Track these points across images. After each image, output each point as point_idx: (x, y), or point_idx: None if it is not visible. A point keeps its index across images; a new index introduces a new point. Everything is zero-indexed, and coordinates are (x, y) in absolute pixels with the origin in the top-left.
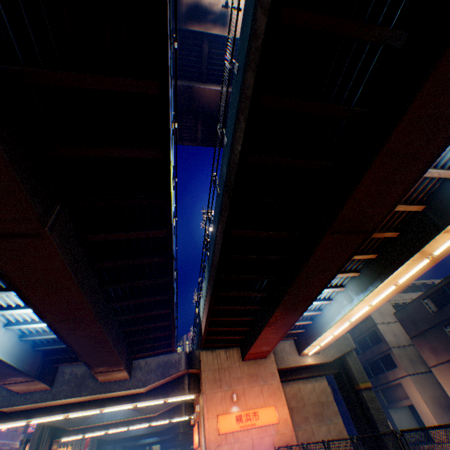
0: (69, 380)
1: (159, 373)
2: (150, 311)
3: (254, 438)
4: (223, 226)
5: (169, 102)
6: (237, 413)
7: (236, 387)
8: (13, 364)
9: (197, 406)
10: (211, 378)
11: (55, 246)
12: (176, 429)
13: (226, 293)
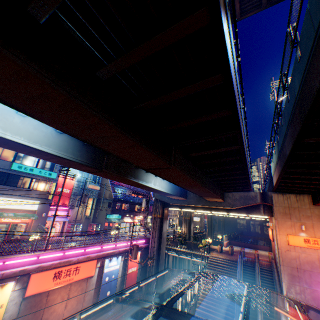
0: (192, 197)
1: (241, 202)
2: (231, 176)
3: (319, 255)
4: (293, 136)
5: (232, 82)
6: (304, 237)
7: (304, 221)
8: (170, 193)
9: (269, 223)
10: (281, 212)
11: (177, 170)
12: (255, 218)
13: (296, 170)
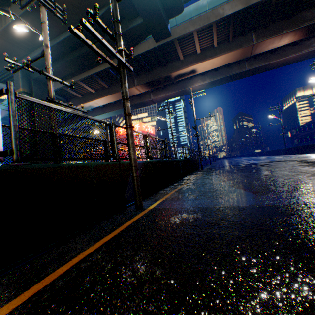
0: None
1: None
2: None
3: None
4: None
5: None
6: None
7: None
8: None
9: None
10: None
11: None
12: None
13: None
